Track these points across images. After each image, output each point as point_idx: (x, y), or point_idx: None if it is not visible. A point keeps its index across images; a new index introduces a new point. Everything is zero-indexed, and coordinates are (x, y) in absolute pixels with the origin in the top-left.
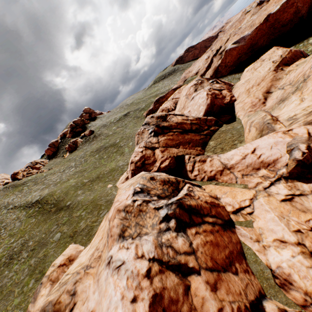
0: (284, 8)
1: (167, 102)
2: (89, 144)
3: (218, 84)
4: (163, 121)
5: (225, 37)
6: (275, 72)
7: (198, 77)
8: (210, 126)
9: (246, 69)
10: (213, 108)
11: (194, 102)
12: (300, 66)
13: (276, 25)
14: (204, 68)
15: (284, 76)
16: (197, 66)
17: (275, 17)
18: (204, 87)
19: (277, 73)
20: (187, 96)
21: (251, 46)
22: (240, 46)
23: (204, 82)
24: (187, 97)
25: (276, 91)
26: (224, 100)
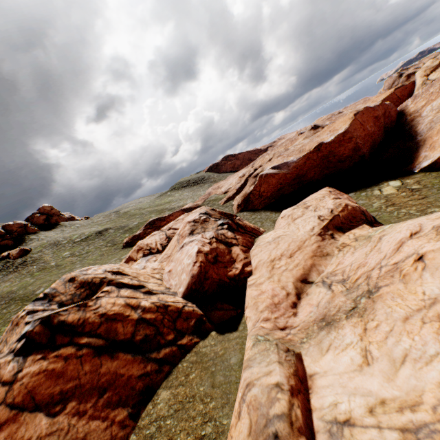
0: (340, 140)
1: (157, 233)
2: (3, 276)
3: (229, 231)
4: (88, 295)
5: (269, 155)
6: (321, 239)
7: (206, 208)
8: (183, 331)
9: (283, 212)
10: (203, 285)
11: (180, 257)
12: (361, 242)
13: (330, 158)
14: (234, 190)
15: (336, 251)
16: (230, 182)
17: (329, 148)
18: (207, 229)
19: (324, 242)
20: (179, 237)
21: (298, 176)
22: (282, 173)
23: (210, 221)
24: (179, 240)
25: (318, 287)
26: (231, 268)
